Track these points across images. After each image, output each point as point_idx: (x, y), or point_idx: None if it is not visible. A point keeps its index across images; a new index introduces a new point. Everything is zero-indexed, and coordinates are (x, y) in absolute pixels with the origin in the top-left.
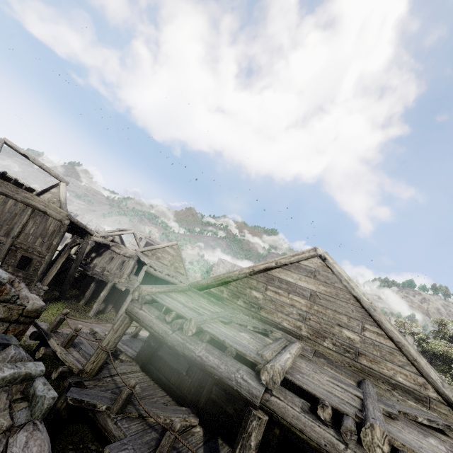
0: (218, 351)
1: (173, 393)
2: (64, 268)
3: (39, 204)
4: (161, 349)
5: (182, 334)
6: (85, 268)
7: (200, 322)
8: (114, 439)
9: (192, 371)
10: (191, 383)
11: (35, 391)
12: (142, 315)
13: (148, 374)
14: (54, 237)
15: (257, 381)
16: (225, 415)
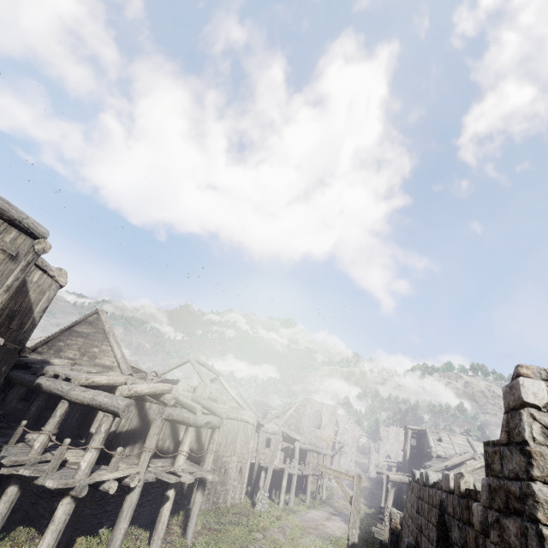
0: None
1: None
2: None
3: (245, 416)
4: None
5: None
6: None
7: None
8: None
9: None
10: None
11: None
12: None
13: None
14: (250, 440)
15: None
16: None
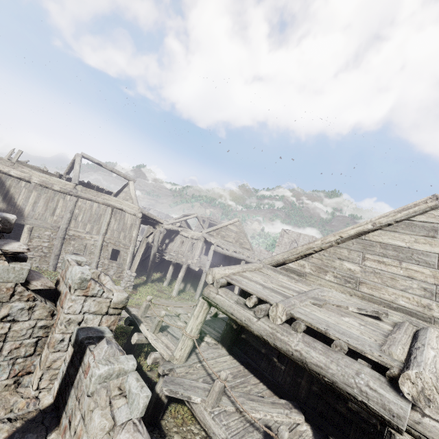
0: (321, 344)
1: (266, 381)
2: (147, 255)
3: (116, 203)
4: (244, 332)
5: (270, 322)
6: (162, 254)
7: (289, 307)
8: (214, 436)
9: (283, 358)
10: (285, 371)
11: (130, 388)
12: (220, 300)
13: (236, 358)
14: (133, 230)
15: (395, 392)
16: (335, 413)
